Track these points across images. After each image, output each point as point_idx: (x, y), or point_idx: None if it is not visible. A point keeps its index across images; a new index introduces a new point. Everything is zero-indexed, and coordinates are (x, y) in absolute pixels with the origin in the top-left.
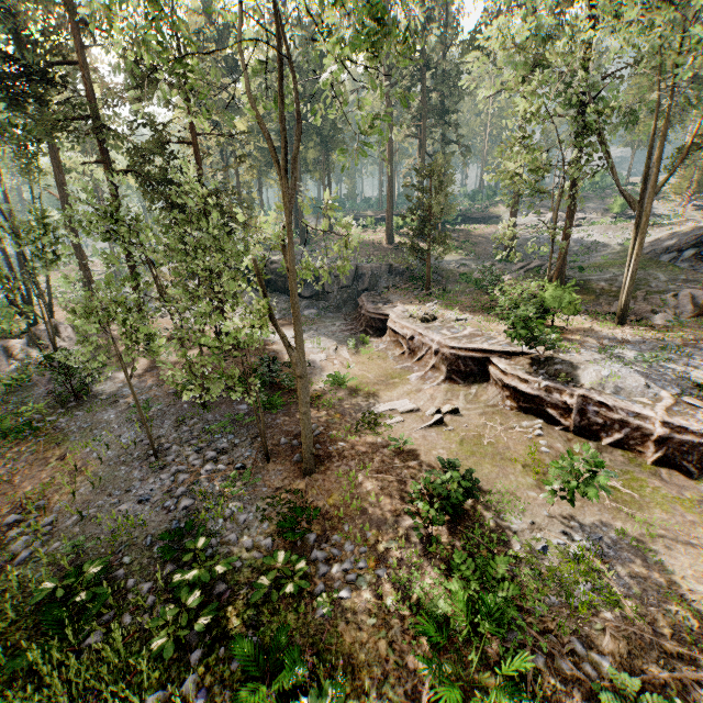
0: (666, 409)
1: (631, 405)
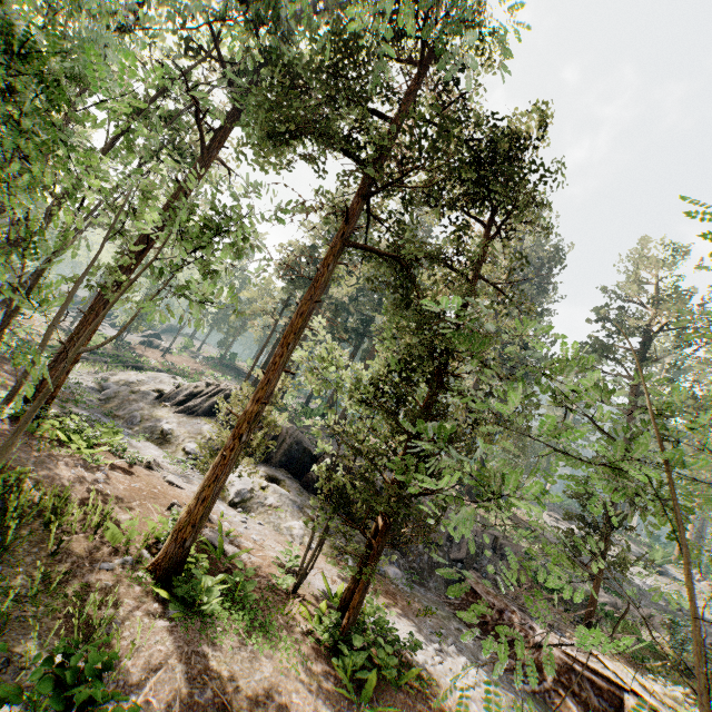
0: None
1: None
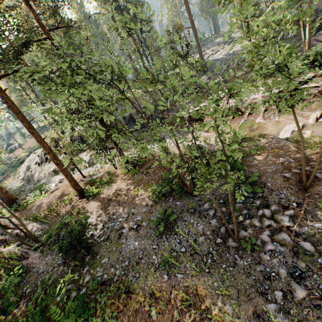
0: None
1: None
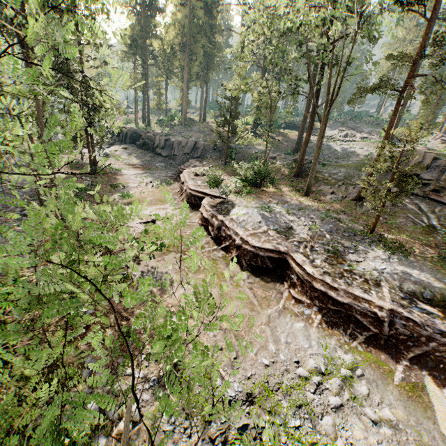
0: (253, 233)
1: (237, 228)
